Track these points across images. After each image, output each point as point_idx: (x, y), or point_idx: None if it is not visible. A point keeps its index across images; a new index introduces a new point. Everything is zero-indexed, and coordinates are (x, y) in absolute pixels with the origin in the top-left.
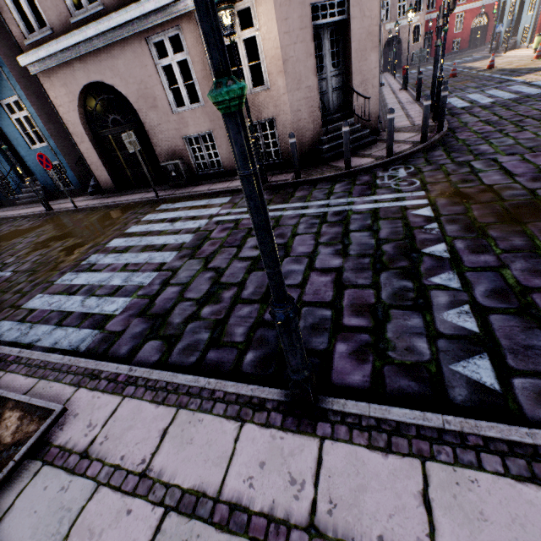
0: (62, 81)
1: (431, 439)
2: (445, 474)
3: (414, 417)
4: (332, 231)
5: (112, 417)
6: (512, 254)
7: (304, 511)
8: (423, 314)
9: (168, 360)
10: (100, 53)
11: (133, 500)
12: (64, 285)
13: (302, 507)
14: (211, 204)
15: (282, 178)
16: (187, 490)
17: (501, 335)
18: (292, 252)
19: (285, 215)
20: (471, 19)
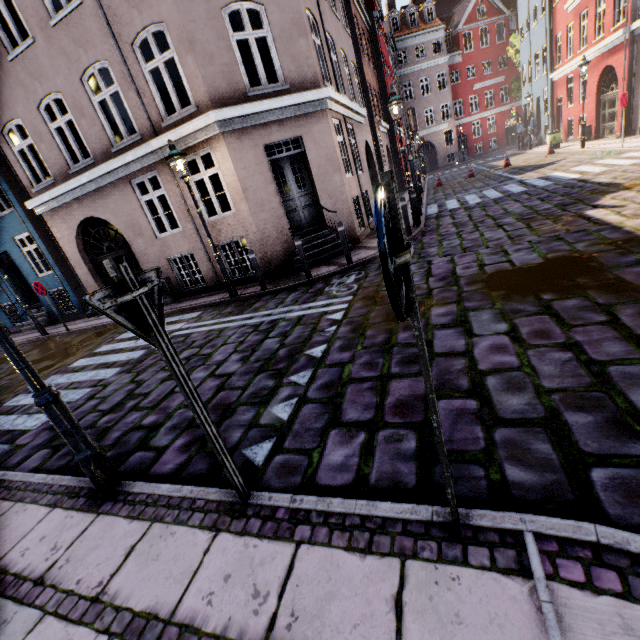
0: (63, 218)
1: (172, 506)
2: (159, 531)
3: (173, 490)
4: (254, 339)
5: None
6: (367, 350)
7: (44, 568)
8: (260, 408)
9: (44, 465)
10: (93, 195)
11: None
12: (10, 406)
13: (45, 566)
14: (181, 320)
15: (253, 290)
16: None
17: (299, 421)
18: (208, 361)
19: (230, 326)
20: (503, 120)
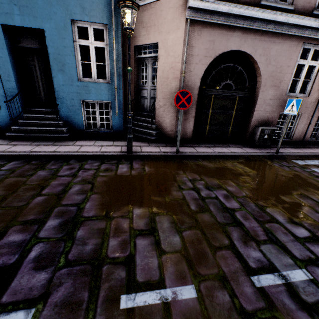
0: (212, 37)
1: None
2: None
3: None
4: None
5: None
6: None
7: None
8: None
9: None
10: (264, 34)
11: None
12: None
13: None
14: None
15: None
16: None
17: None
18: None
19: None
20: None
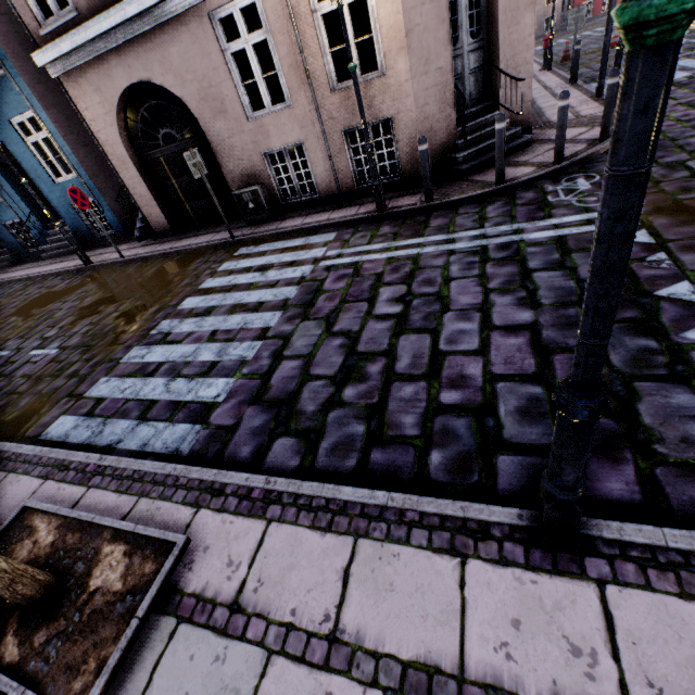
0: (94, 85)
1: None
2: None
3: None
4: (503, 271)
5: (259, 551)
6: None
7: None
8: (691, 386)
9: (314, 465)
10: (144, 40)
11: (330, 677)
12: (135, 363)
13: (605, 693)
14: (311, 244)
15: (406, 203)
16: (408, 663)
17: None
18: (451, 304)
19: (424, 253)
20: None
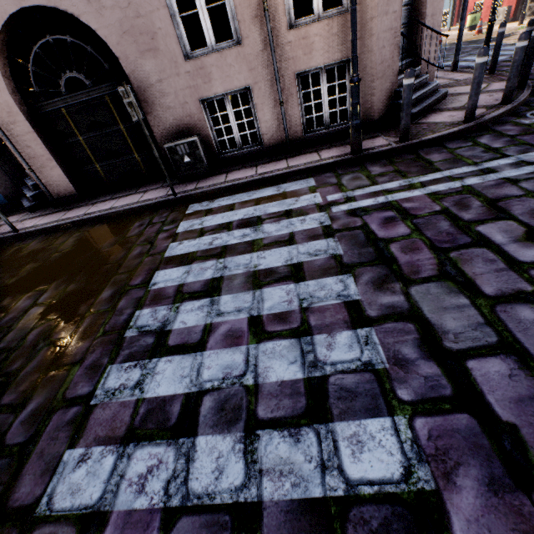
0: None
1: None
2: None
3: None
4: None
5: None
6: None
7: None
8: None
9: None
10: None
11: None
12: (128, 404)
13: None
14: (292, 192)
15: (374, 144)
16: None
17: None
18: None
19: (472, 184)
20: None
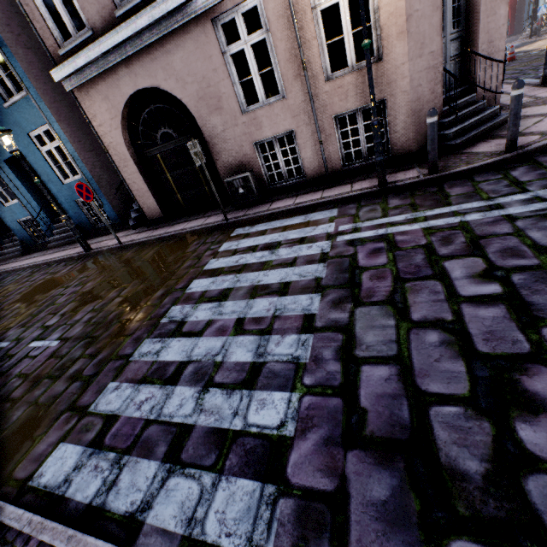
0: (103, 94)
1: None
2: None
3: None
4: None
5: None
6: None
7: None
8: None
9: None
10: (151, 50)
11: None
12: (148, 363)
13: None
14: (314, 221)
15: (404, 177)
16: None
17: None
18: None
19: (470, 220)
20: None
